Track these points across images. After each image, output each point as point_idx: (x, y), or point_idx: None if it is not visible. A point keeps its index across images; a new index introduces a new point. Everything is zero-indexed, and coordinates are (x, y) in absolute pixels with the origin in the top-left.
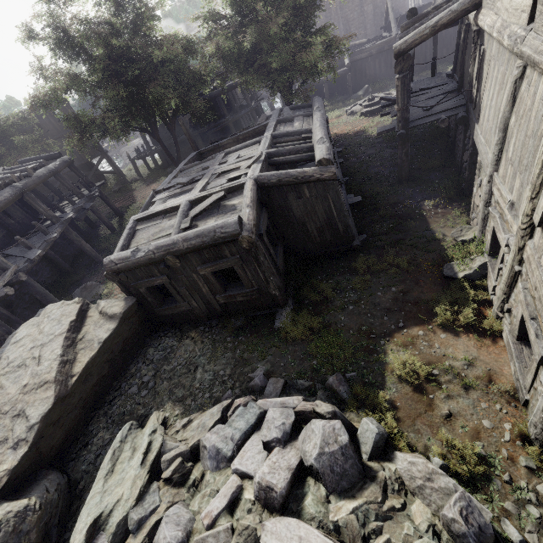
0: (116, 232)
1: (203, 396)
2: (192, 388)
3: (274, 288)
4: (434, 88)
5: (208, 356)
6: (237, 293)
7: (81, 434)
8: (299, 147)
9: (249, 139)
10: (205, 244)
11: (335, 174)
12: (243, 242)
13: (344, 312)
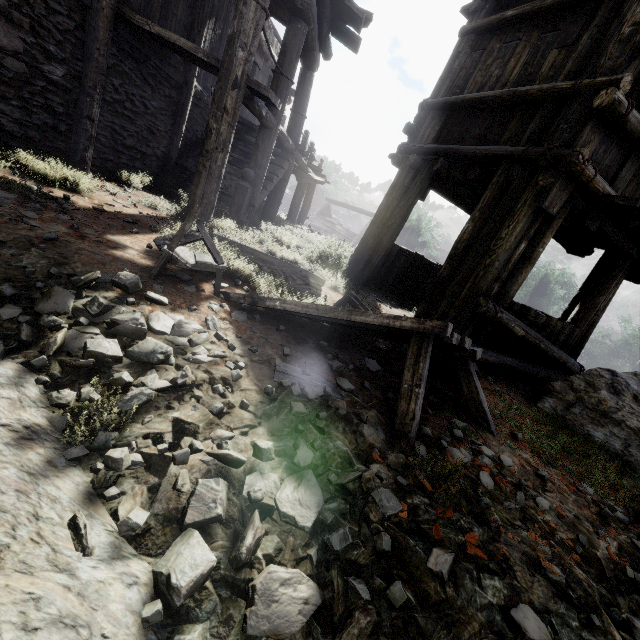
0: None
1: None
2: None
3: None
4: None
5: None
6: None
7: None
8: None
9: None
10: None
11: None
12: None
13: None
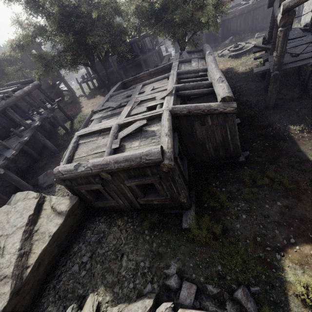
0: (68, 132)
1: (128, 286)
2: (119, 275)
3: (183, 197)
4: (295, 39)
5: (131, 246)
6: (154, 199)
7: (36, 305)
8: (201, 83)
9: (157, 74)
10: (132, 167)
11: (236, 109)
12: (164, 167)
13: (239, 220)
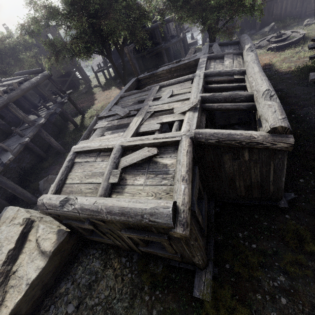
0: (77, 129)
1: None
2: None
3: (198, 259)
4: None
5: (125, 304)
6: (159, 252)
7: None
8: (237, 94)
9: (179, 71)
10: (130, 223)
11: (292, 146)
12: (175, 234)
13: (275, 305)
